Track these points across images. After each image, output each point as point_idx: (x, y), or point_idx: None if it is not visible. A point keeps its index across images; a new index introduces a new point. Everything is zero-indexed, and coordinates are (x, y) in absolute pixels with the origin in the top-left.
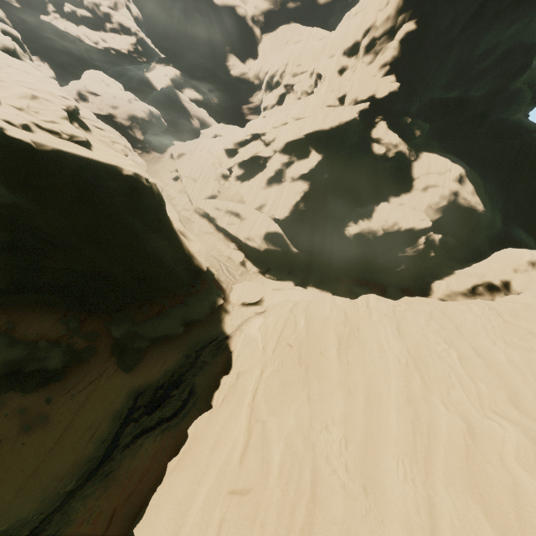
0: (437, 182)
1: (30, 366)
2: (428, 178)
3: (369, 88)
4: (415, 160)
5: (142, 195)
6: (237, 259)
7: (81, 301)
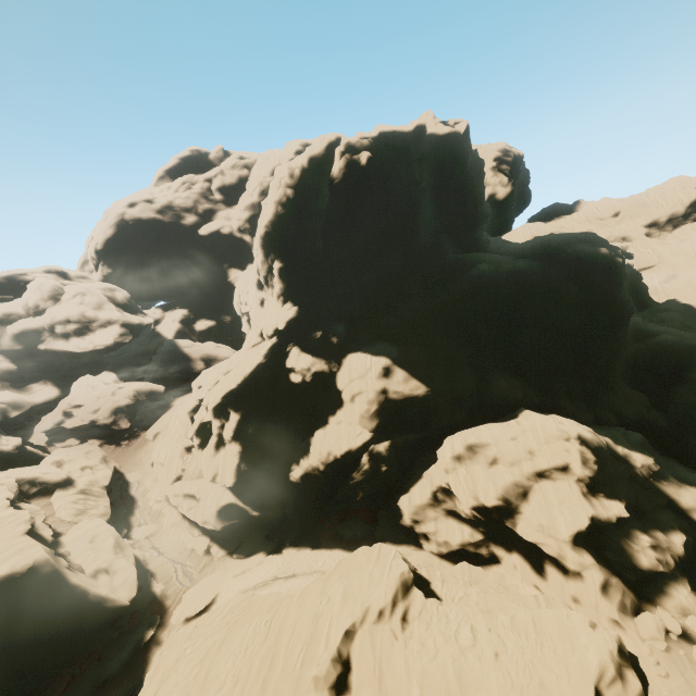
0: (360, 388)
1: None
2: (351, 388)
3: (271, 324)
4: (339, 369)
5: (21, 582)
6: (200, 549)
7: None
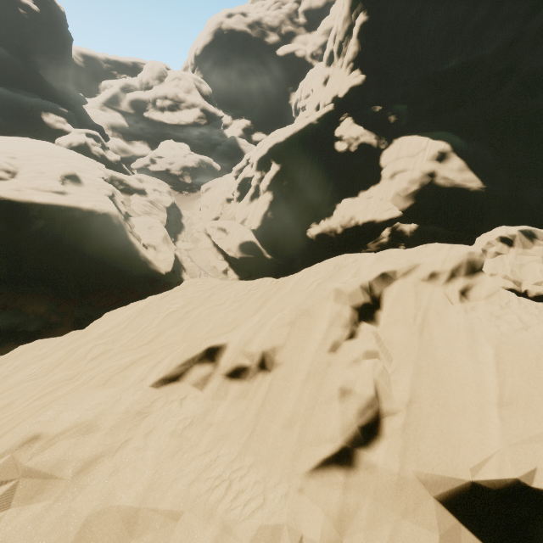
0: (405, 165)
1: (21, 328)
2: (395, 164)
3: (332, 90)
4: (387, 147)
5: (97, 219)
6: (220, 268)
7: (55, 290)
